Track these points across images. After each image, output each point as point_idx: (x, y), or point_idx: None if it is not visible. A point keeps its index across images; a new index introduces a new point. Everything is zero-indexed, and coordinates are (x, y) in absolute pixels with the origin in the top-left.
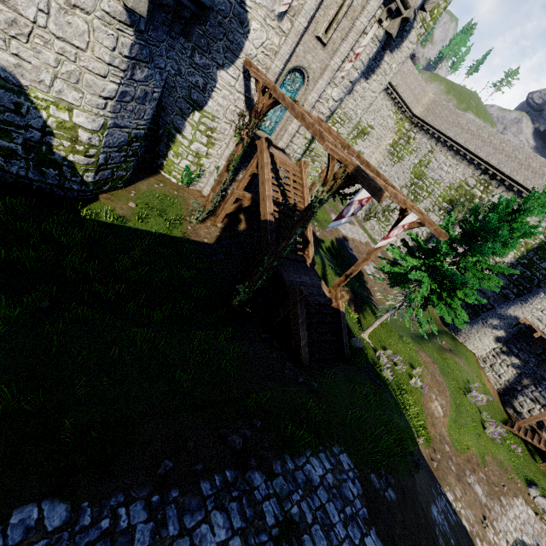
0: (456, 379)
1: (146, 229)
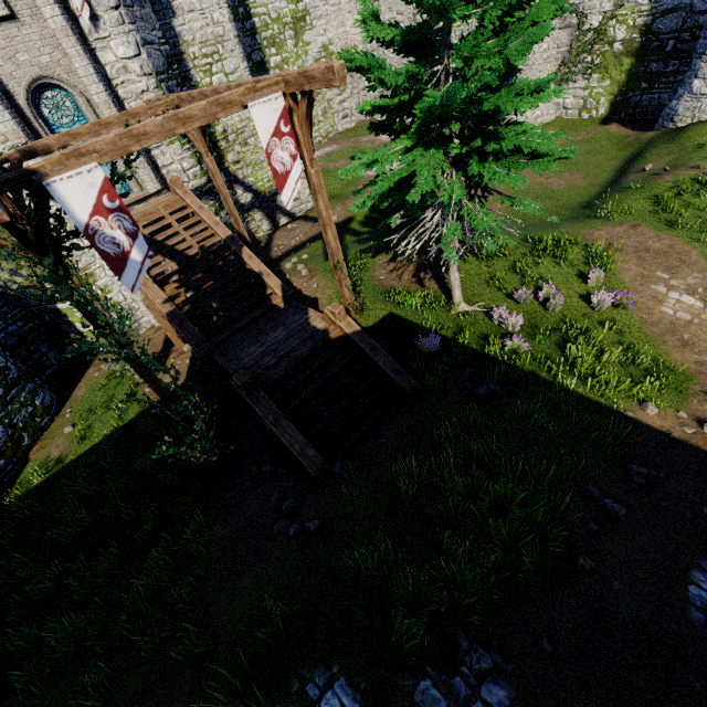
0: (706, 209)
1: (91, 446)
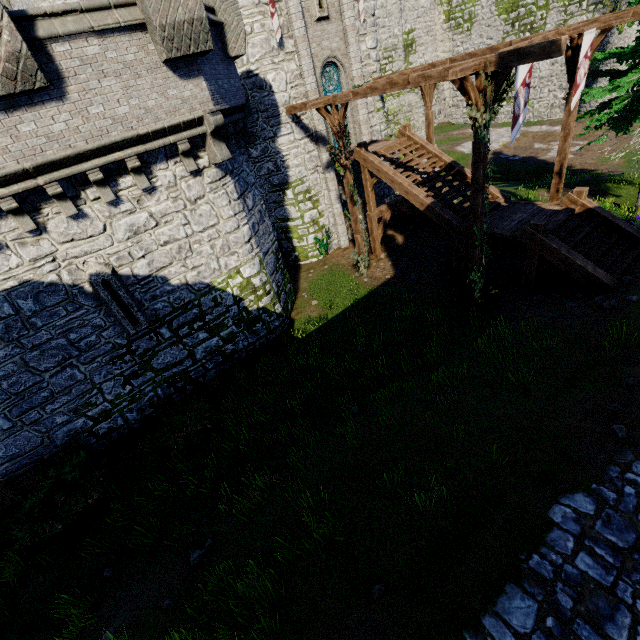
0: None
1: (342, 310)
